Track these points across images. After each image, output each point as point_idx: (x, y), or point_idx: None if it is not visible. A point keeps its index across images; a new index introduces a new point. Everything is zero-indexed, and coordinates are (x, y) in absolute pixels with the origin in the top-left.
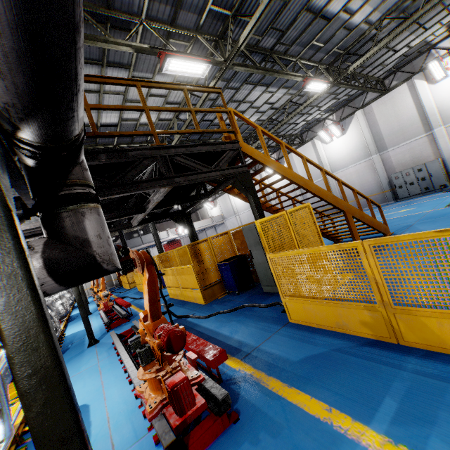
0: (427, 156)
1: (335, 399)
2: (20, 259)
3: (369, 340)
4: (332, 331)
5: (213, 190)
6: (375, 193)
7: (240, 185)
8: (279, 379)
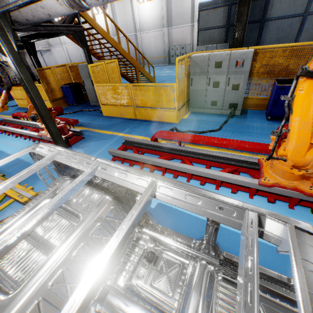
0: (188, 40)
1: (115, 130)
2: (28, 72)
3: (129, 119)
4: (119, 117)
5: (56, 33)
6: (161, 56)
7: (78, 38)
8: (98, 129)
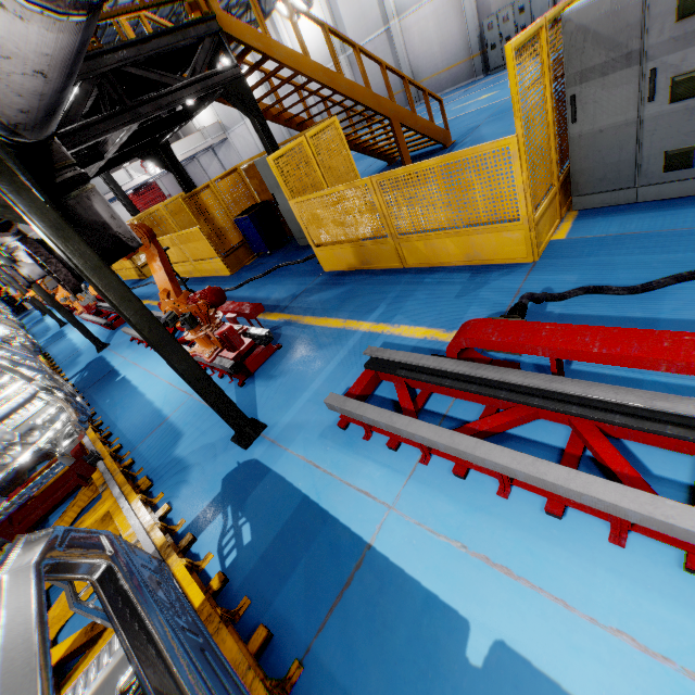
0: None
1: (350, 315)
2: (88, 247)
3: (385, 270)
4: (359, 270)
5: (196, 104)
6: (461, 61)
7: (235, 100)
8: (312, 316)
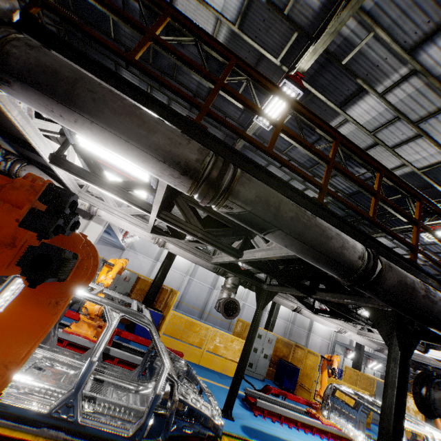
0: (302, 341)
1: None
2: None
3: None
4: None
5: None
6: None
7: None
8: None
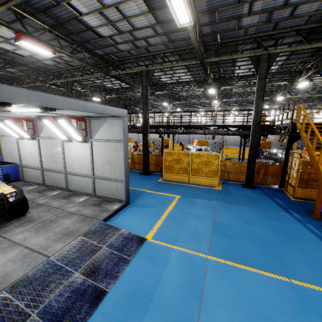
0: None
1: None
2: None
3: None
4: None
5: None
6: (238, 142)
7: None
8: None
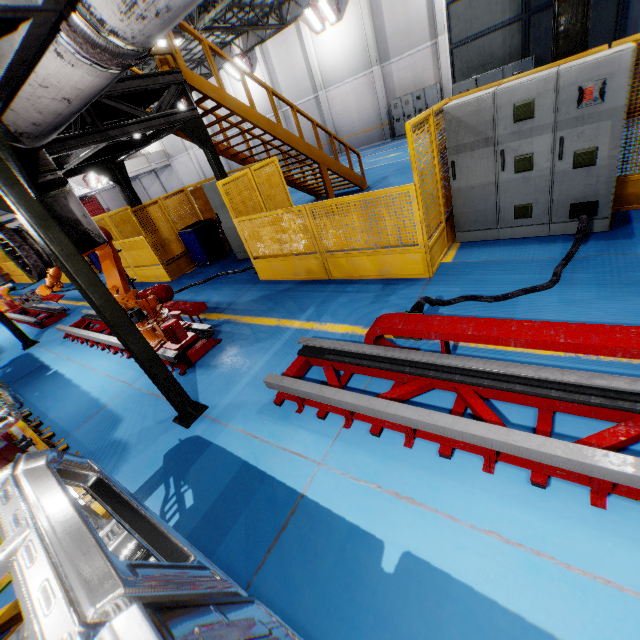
0: (428, 78)
1: (284, 315)
2: (66, 237)
3: (314, 281)
4: (292, 280)
5: (155, 133)
6: (373, 127)
7: (192, 134)
8: (250, 316)
